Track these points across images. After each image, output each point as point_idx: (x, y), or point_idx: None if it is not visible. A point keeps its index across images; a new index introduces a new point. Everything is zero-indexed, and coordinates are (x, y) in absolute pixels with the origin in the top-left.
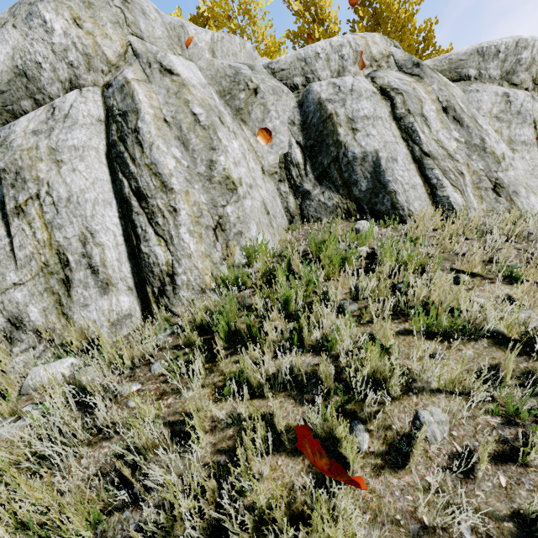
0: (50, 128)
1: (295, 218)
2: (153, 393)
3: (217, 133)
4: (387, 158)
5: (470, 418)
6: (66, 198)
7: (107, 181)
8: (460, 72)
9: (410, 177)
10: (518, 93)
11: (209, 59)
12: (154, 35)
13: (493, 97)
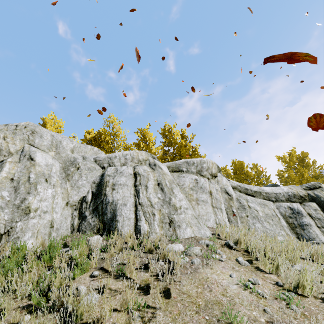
0: None
1: (75, 230)
2: None
3: (37, 186)
4: (121, 203)
5: None
6: None
7: None
8: (179, 168)
9: (129, 214)
10: (201, 179)
11: (68, 153)
12: (41, 144)
13: (190, 180)
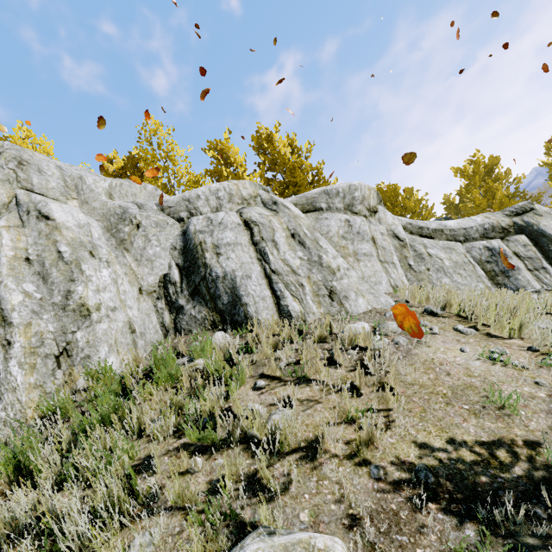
0: None
1: (170, 331)
2: None
3: (81, 266)
4: (242, 276)
5: (178, 533)
6: None
7: None
8: (315, 205)
9: (261, 290)
10: (356, 219)
11: (104, 200)
12: (47, 187)
13: (338, 222)
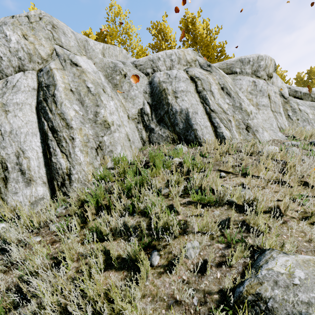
0: (4, 92)
1: (146, 142)
2: (48, 242)
3: (100, 97)
4: (192, 112)
5: (210, 245)
6: (9, 131)
7: (35, 122)
8: (232, 70)
9: (204, 122)
10: (259, 81)
11: (101, 58)
12: (69, 45)
13: (247, 82)
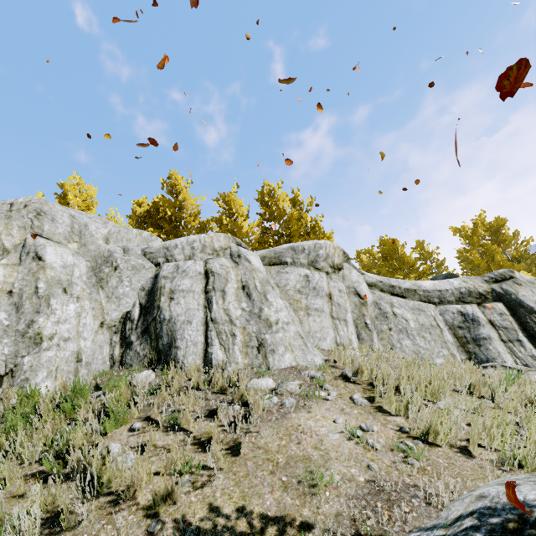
0: None
1: (116, 364)
2: None
3: (50, 300)
4: (183, 321)
5: None
6: None
7: None
8: (281, 259)
9: (196, 336)
10: (315, 275)
11: (99, 244)
12: (55, 232)
13: (297, 277)
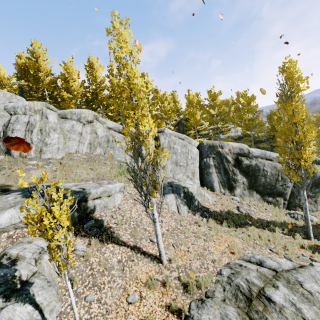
0: None
1: None
2: None
3: None
4: None
5: None
6: None
7: None
8: (66, 116)
9: None
10: (76, 125)
11: None
12: None
13: (69, 125)
